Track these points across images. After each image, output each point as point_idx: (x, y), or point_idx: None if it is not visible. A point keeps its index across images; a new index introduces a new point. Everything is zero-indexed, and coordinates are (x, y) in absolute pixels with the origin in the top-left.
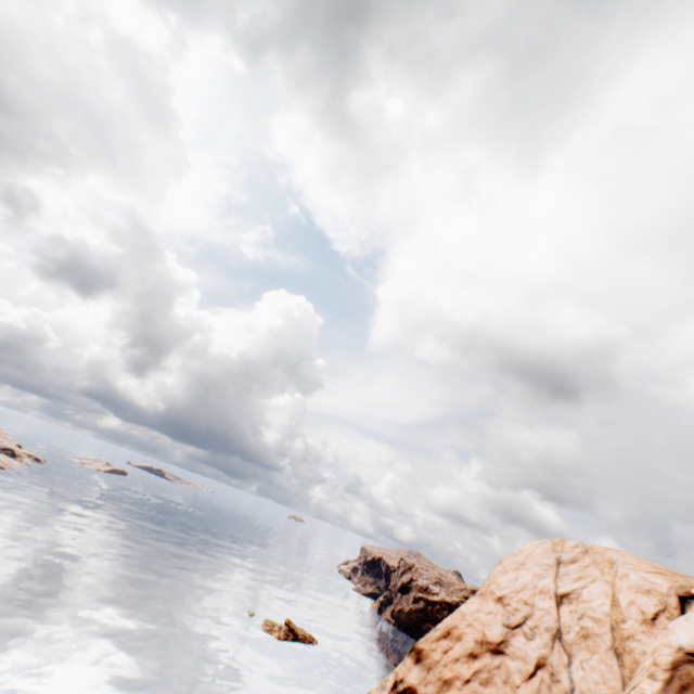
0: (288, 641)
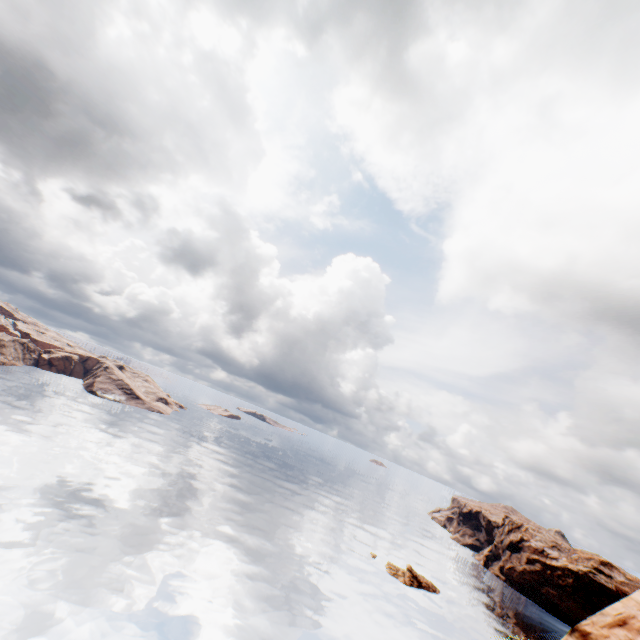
0: (414, 587)
